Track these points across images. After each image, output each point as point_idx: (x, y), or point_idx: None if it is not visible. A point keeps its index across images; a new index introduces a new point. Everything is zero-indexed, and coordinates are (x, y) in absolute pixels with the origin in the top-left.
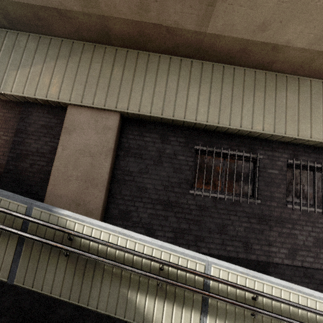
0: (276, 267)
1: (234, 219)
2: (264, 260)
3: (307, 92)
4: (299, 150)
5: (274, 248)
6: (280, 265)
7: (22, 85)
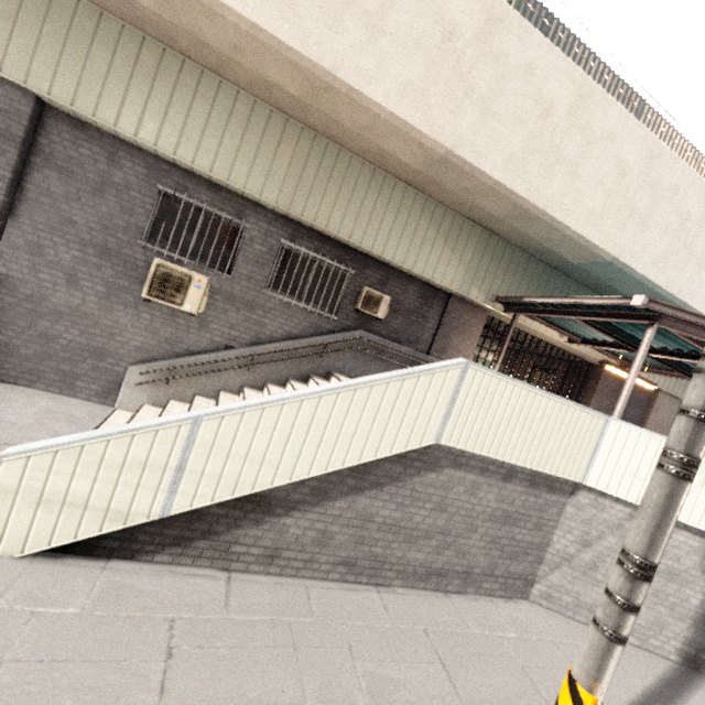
0: None
1: None
2: None
3: None
4: None
5: None
6: None
7: (647, 373)
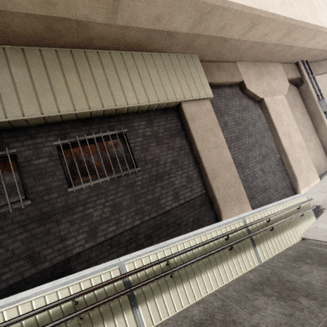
0: (78, 258)
1: (3, 238)
2: (62, 259)
3: (40, 63)
4: (66, 128)
5: (69, 240)
6: (83, 252)
7: None
